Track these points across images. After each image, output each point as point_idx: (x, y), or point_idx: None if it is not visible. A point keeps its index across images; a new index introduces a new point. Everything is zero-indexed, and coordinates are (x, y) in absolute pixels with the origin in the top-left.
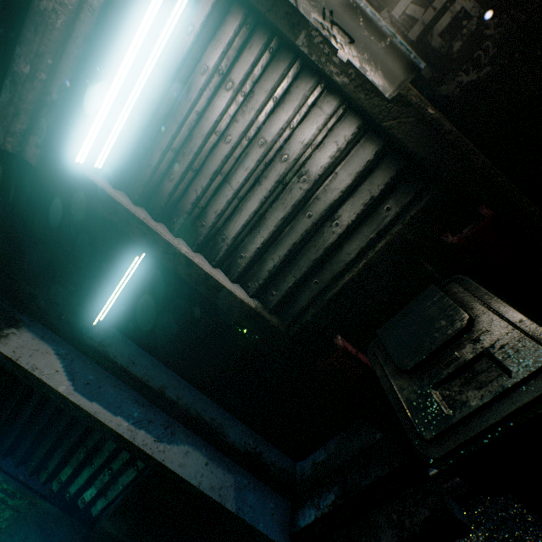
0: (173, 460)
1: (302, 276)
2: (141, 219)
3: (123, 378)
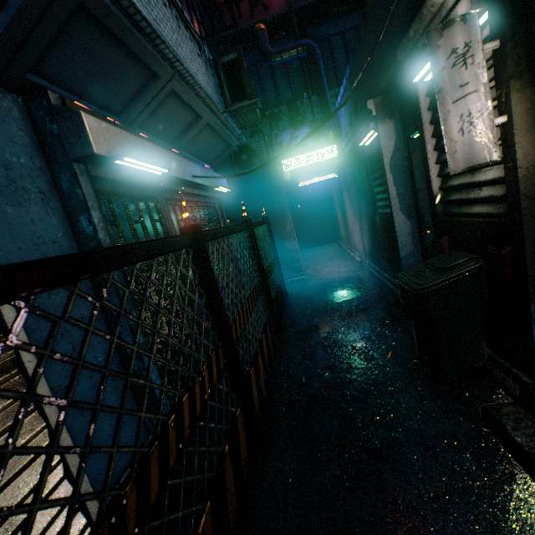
0: (397, 220)
1: (455, 201)
2: (421, 122)
3: (409, 172)
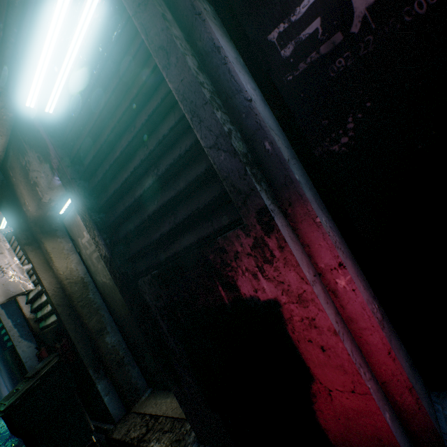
0: (21, 347)
1: (41, 317)
2: None
3: None
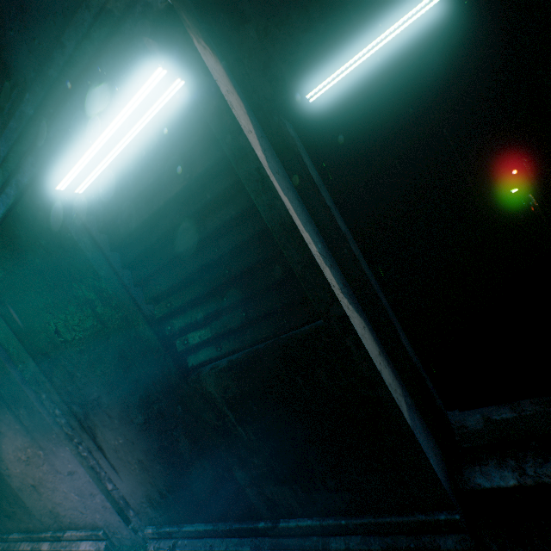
0: (356, 324)
1: None
2: None
3: (307, 197)
